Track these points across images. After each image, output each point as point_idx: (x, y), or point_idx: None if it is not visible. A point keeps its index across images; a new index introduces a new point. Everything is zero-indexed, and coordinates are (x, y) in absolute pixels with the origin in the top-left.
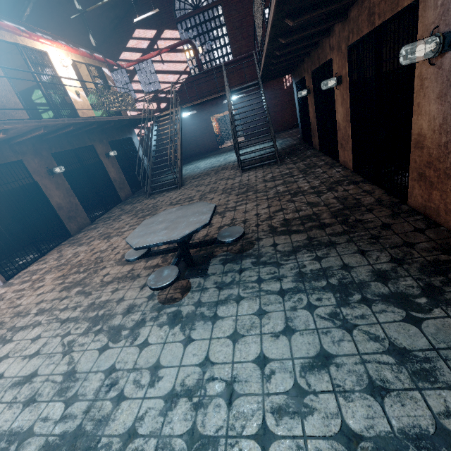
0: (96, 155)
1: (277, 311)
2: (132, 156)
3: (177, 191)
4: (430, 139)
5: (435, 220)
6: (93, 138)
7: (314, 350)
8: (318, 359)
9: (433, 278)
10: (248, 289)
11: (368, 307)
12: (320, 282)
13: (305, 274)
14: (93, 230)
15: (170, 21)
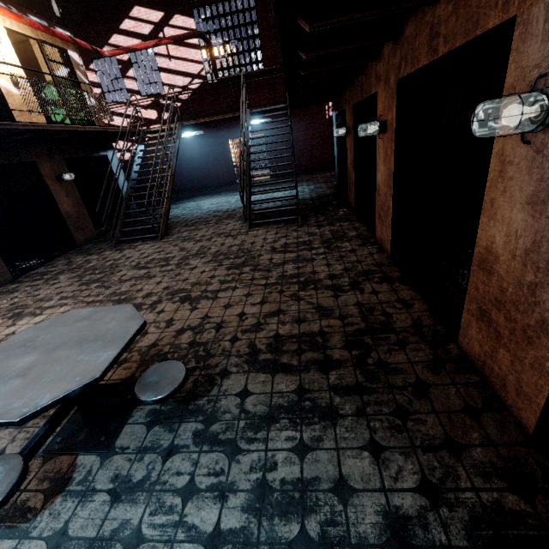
0: (39, 176)
1: None
2: (108, 181)
3: (155, 243)
4: (505, 266)
5: (498, 393)
6: (36, 151)
7: None
8: None
9: None
10: (161, 513)
11: None
12: (289, 526)
13: (270, 491)
14: (7, 296)
15: (184, 4)
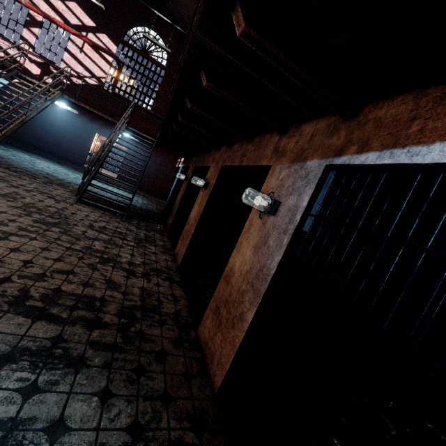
0: None
1: None
2: None
3: None
4: (236, 279)
5: (208, 366)
6: None
7: None
8: None
9: None
10: None
11: None
12: None
13: None
14: None
15: (116, 35)
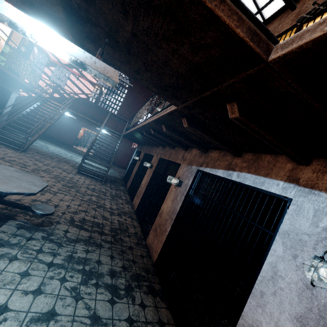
0: None
1: (38, 276)
2: None
3: (16, 152)
4: (164, 215)
5: (151, 254)
6: None
7: (47, 308)
8: (46, 314)
9: (133, 282)
10: (27, 253)
11: (96, 289)
12: (79, 266)
13: (74, 258)
14: None
15: None
